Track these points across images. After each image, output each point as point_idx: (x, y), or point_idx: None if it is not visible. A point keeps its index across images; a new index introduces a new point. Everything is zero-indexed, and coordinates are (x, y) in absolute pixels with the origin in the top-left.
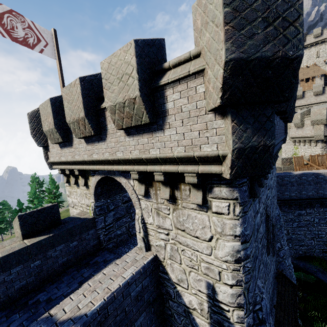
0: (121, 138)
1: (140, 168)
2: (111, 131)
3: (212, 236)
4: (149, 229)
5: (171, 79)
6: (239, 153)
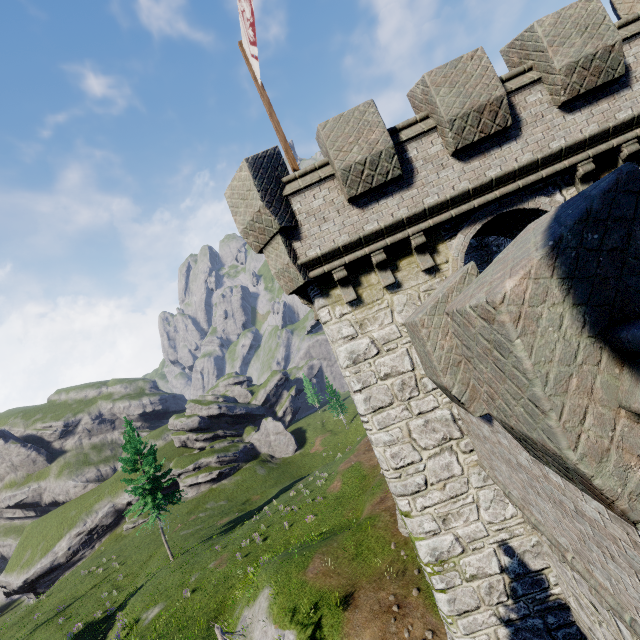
0: (557, 120)
1: (600, 148)
2: (530, 119)
3: None
4: None
5: (630, 34)
6: None
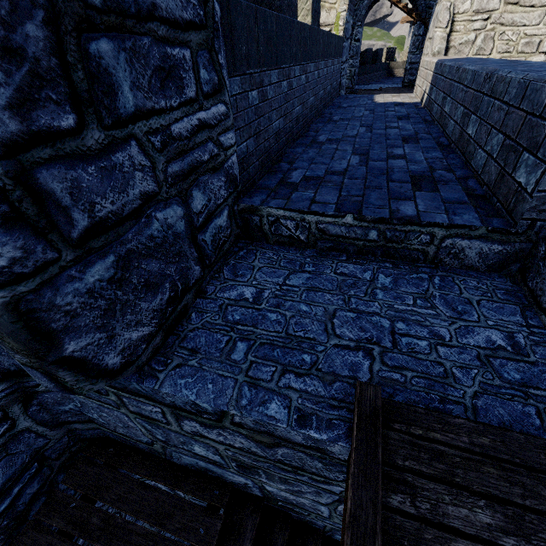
0: None
1: None
2: None
3: None
4: (458, 22)
5: None
6: None
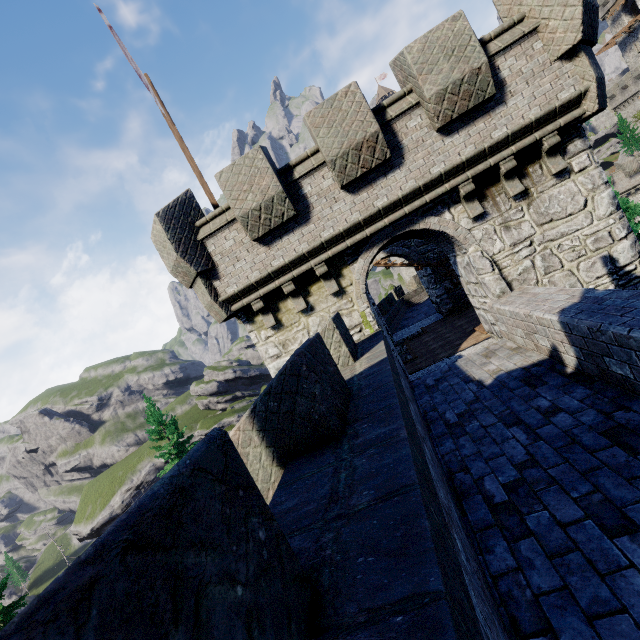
0: (436, 144)
1: (479, 169)
2: (411, 145)
3: (586, 200)
4: (500, 260)
5: (504, 45)
6: (598, 82)
